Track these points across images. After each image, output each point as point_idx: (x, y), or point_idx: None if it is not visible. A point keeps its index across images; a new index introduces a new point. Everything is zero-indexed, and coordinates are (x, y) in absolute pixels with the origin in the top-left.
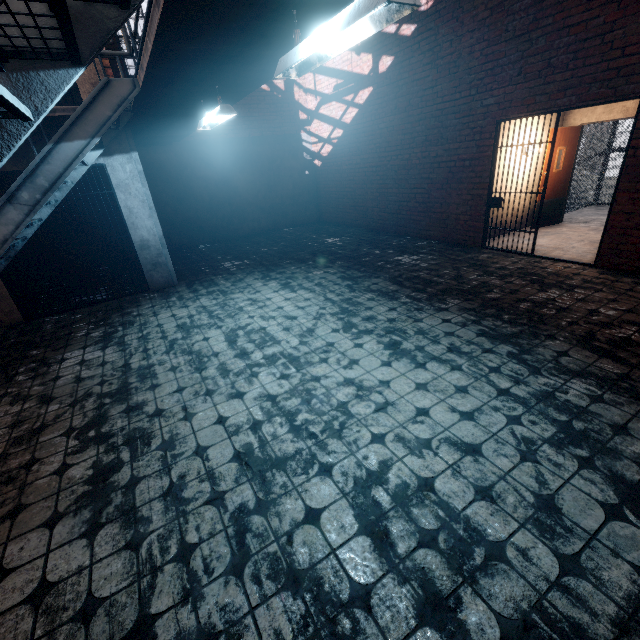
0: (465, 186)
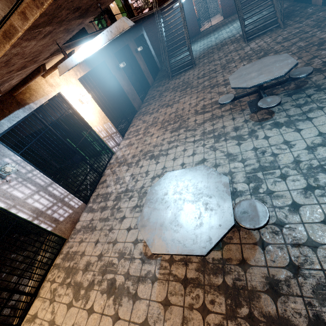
0: (190, 20)
